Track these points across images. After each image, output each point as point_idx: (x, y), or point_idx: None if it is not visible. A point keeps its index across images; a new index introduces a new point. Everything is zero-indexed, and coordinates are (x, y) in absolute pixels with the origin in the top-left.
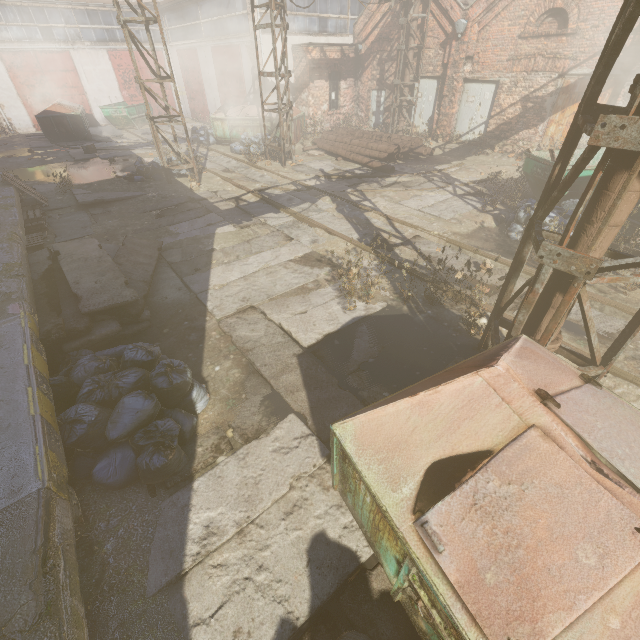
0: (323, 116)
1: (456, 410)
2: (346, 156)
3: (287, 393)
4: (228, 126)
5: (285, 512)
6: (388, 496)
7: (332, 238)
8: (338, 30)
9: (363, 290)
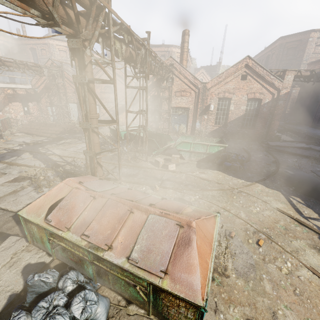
0: (21, 117)
1: (57, 192)
2: (38, 134)
3: (7, 230)
4: None
5: (9, 266)
6: (37, 219)
7: (31, 168)
8: (22, 82)
9: (47, 184)
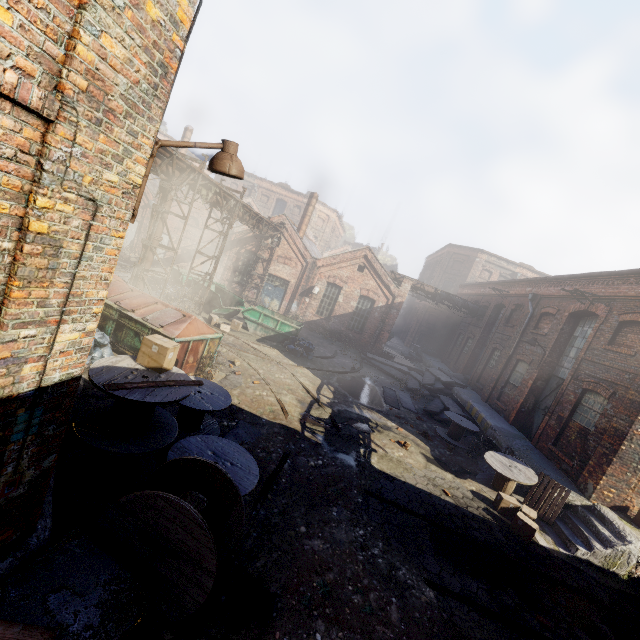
0: None
1: None
2: None
3: None
4: None
5: None
6: None
7: None
8: None
9: None
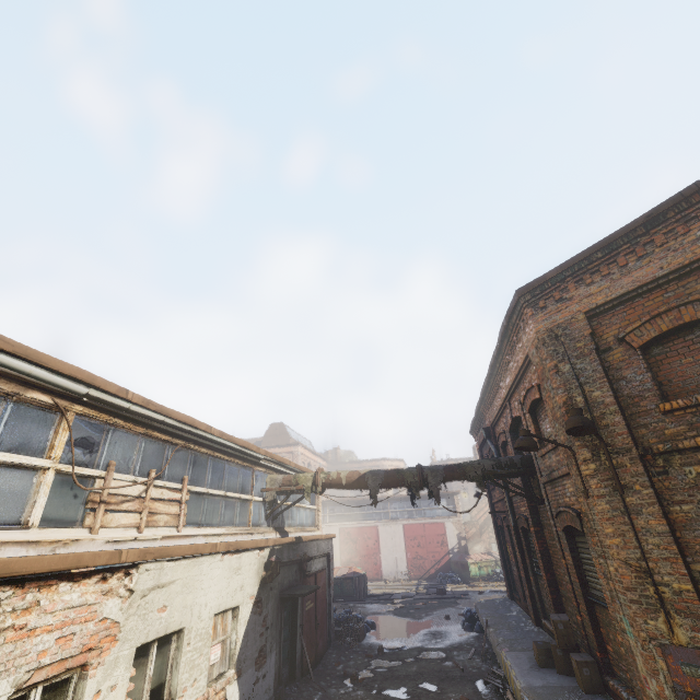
0: None
1: None
2: None
3: None
4: (478, 567)
5: None
6: None
7: None
8: None
9: None
